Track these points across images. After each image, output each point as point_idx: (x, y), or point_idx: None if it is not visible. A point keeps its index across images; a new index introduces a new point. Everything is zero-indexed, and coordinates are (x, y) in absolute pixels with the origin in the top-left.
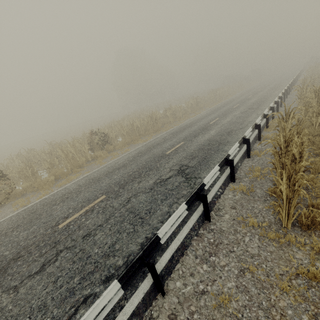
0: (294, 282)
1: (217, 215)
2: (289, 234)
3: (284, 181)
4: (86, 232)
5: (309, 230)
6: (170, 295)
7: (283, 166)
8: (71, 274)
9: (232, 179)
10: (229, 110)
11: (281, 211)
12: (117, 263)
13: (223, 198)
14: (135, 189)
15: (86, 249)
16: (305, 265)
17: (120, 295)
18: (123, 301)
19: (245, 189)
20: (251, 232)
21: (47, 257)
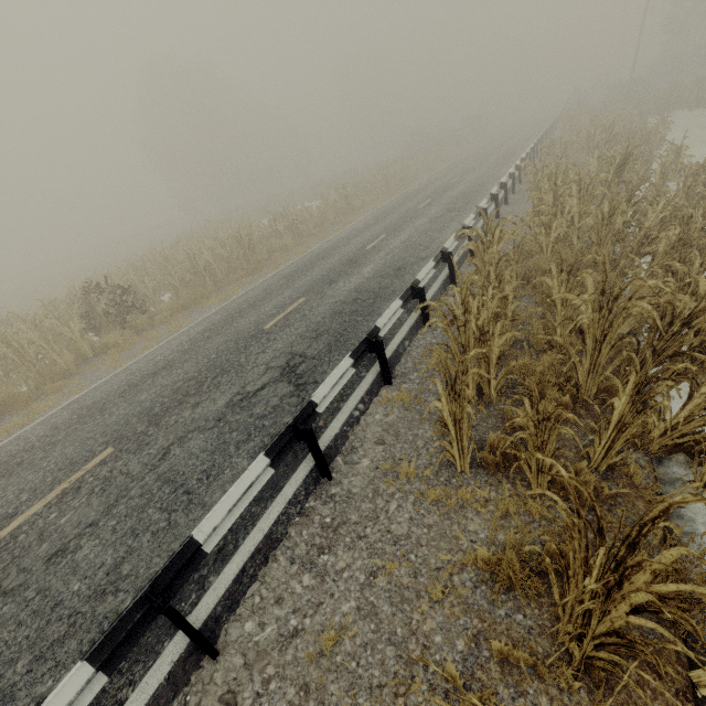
0: (456, 580)
1: (347, 462)
2: (463, 487)
3: (440, 391)
4: (56, 545)
5: (500, 472)
6: (230, 653)
7: (465, 350)
8: (11, 655)
9: (387, 380)
10: (410, 215)
11: (448, 446)
12: (122, 608)
13: (365, 424)
14: (184, 424)
15: (52, 588)
16: (481, 542)
17: (99, 687)
18: (126, 689)
19: (407, 399)
20: (404, 490)
21: None
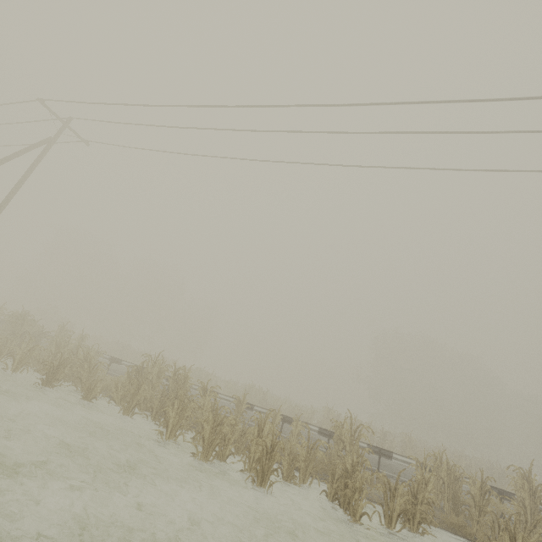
0: None
1: None
2: None
3: None
4: None
5: None
6: None
7: None
8: None
9: None
10: None
11: None
12: None
13: None
14: None
15: None
16: None
17: None
18: None
19: None
20: None
21: None
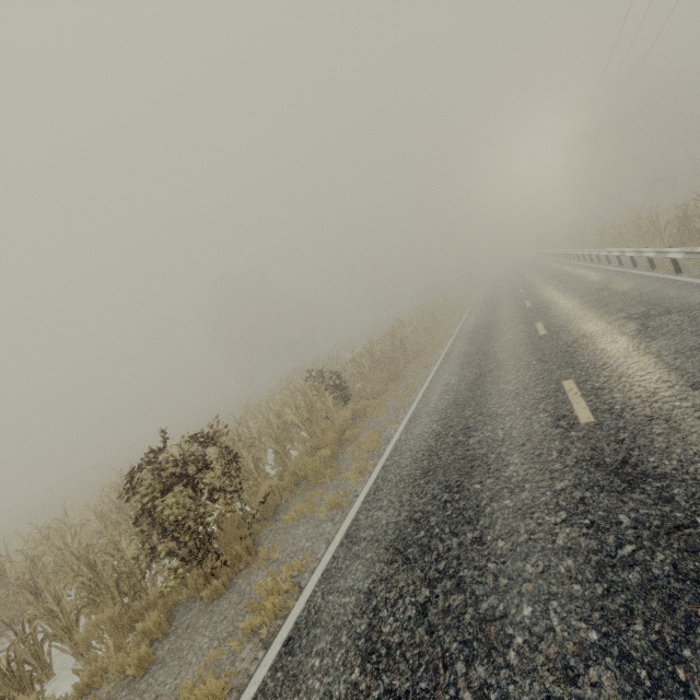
0: None
1: None
2: None
3: None
4: (678, 387)
5: None
6: None
7: None
8: None
9: None
10: (524, 294)
11: None
12: None
13: None
14: (615, 351)
15: None
16: None
17: None
18: None
19: None
20: None
21: (699, 423)
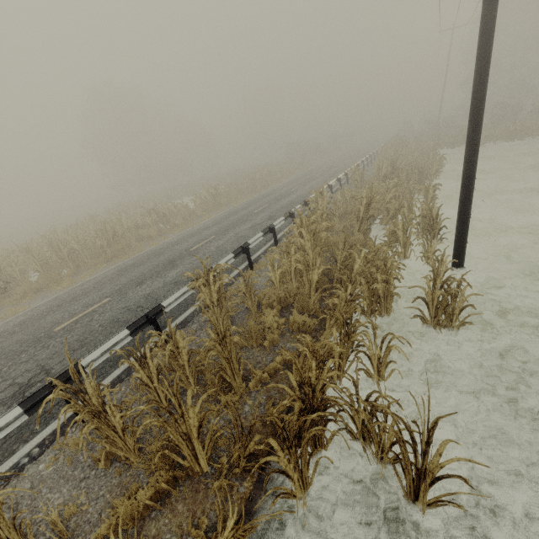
0: None
1: None
2: None
3: None
4: None
5: None
6: None
7: (98, 418)
8: None
9: None
10: (243, 219)
11: None
12: None
13: (23, 476)
14: None
15: None
16: None
17: None
18: None
19: (75, 447)
20: None
21: None
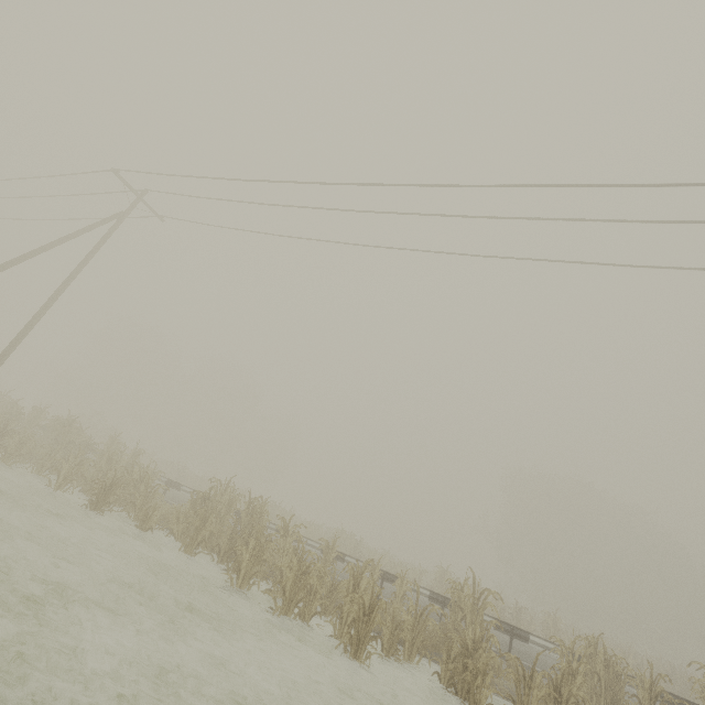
0: None
1: None
2: None
3: None
4: None
5: None
6: None
7: None
8: None
9: None
10: None
11: None
12: None
13: None
14: None
15: None
16: None
17: None
18: None
19: None
20: None
21: None
